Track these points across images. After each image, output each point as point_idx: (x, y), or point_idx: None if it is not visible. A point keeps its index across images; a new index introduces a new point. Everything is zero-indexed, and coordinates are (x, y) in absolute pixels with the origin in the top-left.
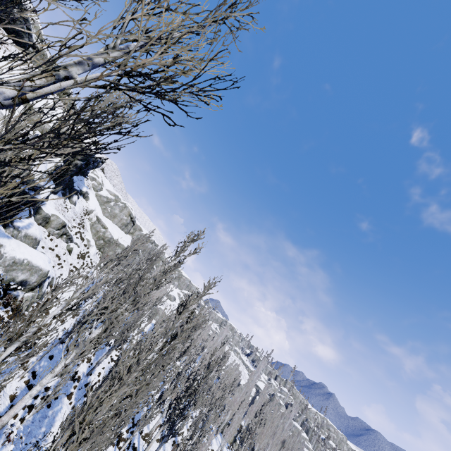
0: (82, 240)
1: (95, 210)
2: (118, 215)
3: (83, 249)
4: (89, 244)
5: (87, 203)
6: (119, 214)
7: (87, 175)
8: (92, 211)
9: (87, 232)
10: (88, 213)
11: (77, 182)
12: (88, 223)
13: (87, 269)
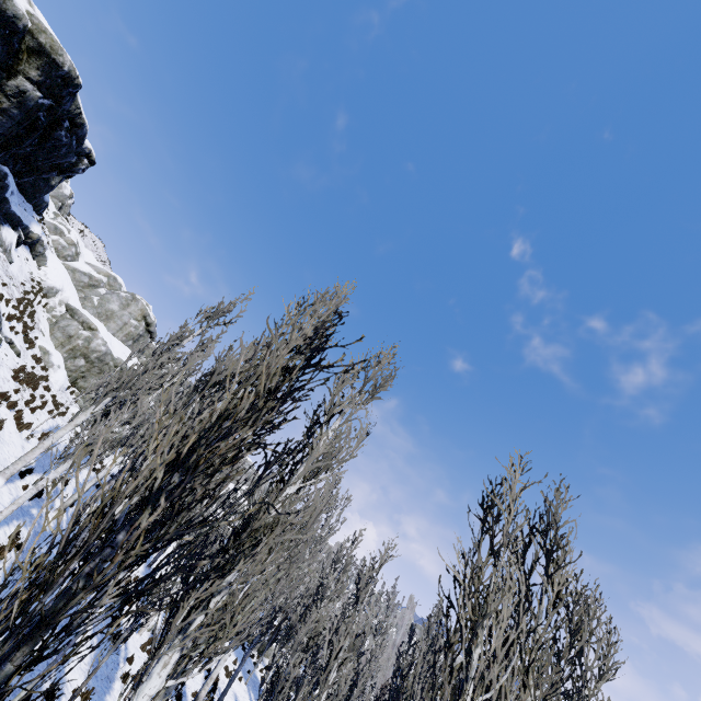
0: (26, 344)
1: (62, 290)
2: (116, 316)
3: (31, 367)
4: (48, 360)
5: (42, 270)
6: (120, 313)
7: (42, 216)
8: (55, 290)
9: (40, 333)
10: (43, 293)
11: (15, 200)
12: (43, 316)
13: (43, 416)
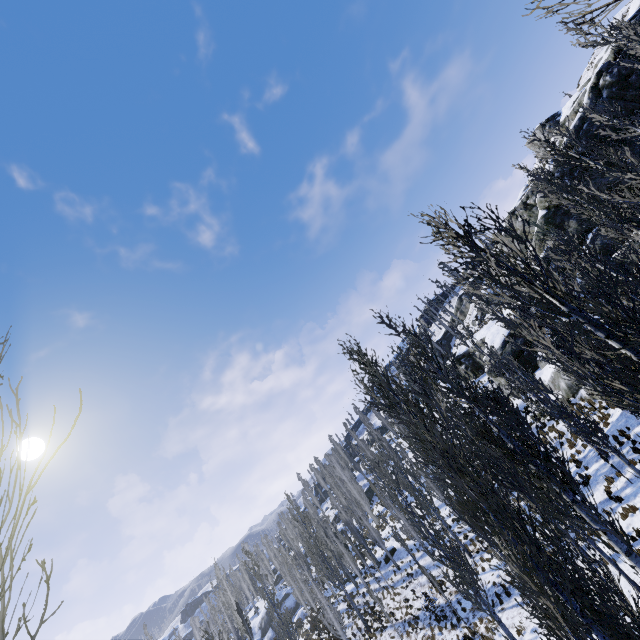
0: None
1: None
2: None
3: None
4: None
5: None
6: None
7: None
8: None
9: None
10: None
11: None
12: None
13: None
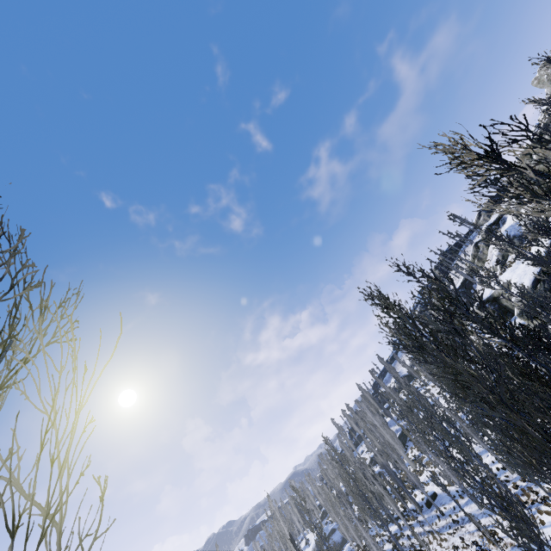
0: None
1: None
2: None
3: None
4: None
5: None
6: None
7: None
8: None
9: None
10: None
11: None
12: None
13: None
